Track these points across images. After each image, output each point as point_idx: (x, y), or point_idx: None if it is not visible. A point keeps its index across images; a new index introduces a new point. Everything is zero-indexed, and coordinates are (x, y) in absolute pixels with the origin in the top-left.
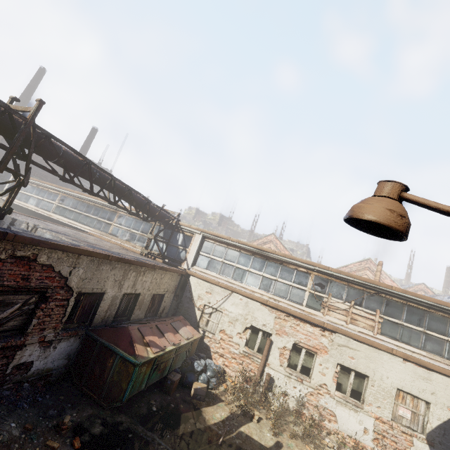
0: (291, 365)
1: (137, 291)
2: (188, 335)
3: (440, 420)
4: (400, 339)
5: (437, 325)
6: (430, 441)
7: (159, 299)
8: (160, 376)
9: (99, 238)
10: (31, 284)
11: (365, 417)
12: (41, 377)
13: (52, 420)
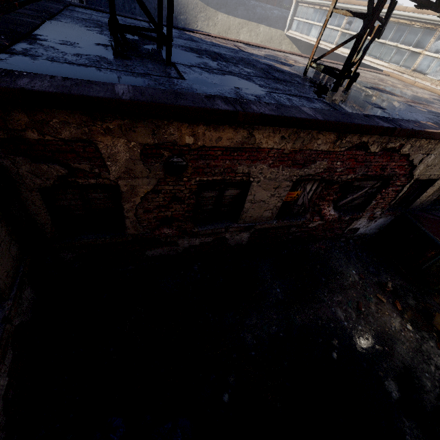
0: None
1: None
2: None
3: None
4: None
5: None
6: None
7: None
8: None
9: (398, 80)
10: (384, 173)
11: None
12: (359, 238)
13: (373, 277)
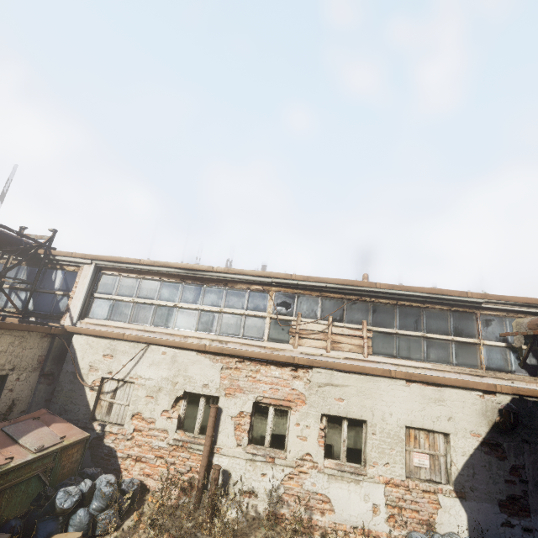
0: (255, 440)
1: None
2: (47, 440)
3: (465, 454)
4: (398, 354)
5: (437, 324)
6: (460, 492)
7: None
8: None
9: None
10: None
11: (372, 486)
12: None
13: None
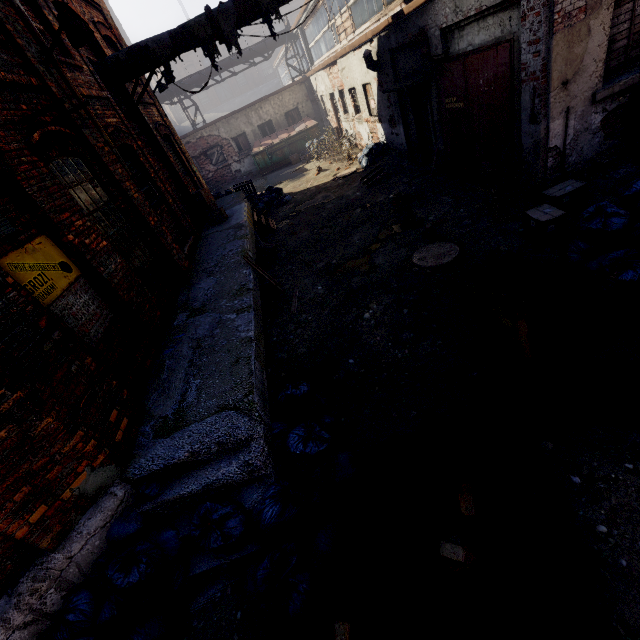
0: (348, 111)
1: (267, 120)
2: (302, 128)
3: (376, 95)
4: (361, 22)
5: None
6: (379, 120)
7: (298, 113)
8: (284, 158)
9: None
10: (211, 144)
11: (365, 125)
12: (249, 174)
13: None
